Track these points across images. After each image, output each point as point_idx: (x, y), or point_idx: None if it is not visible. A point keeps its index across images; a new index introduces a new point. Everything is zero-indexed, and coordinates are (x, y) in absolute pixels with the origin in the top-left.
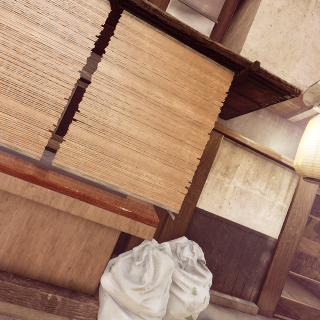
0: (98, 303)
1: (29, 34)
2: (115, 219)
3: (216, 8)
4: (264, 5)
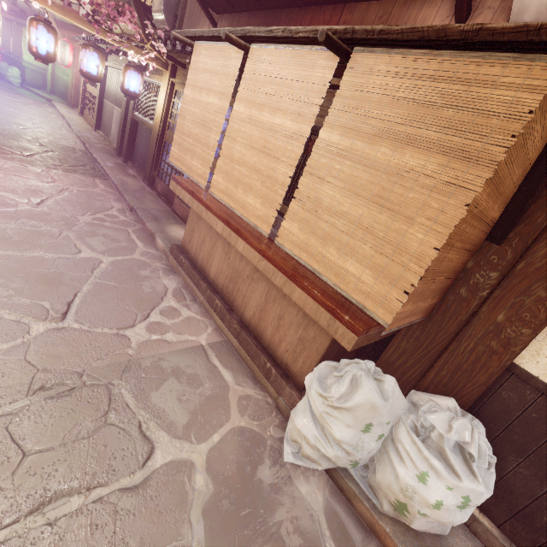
0: (301, 398)
1: (274, 122)
2: (316, 310)
3: None
4: None
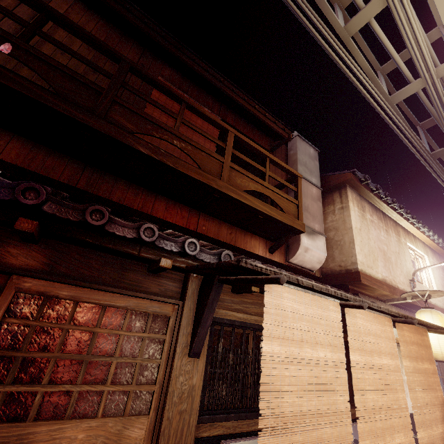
0: None
1: (382, 362)
2: None
3: (321, 225)
4: (354, 229)
